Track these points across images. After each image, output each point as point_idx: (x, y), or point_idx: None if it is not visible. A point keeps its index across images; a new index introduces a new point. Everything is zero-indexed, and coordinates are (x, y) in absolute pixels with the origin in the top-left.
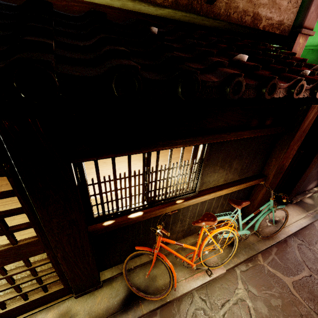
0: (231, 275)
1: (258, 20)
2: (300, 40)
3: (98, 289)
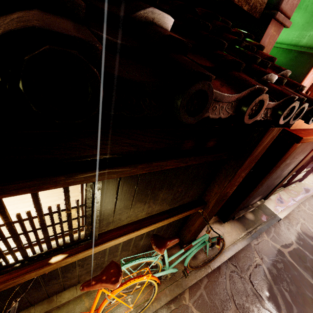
0: None
1: None
2: (272, 30)
3: None
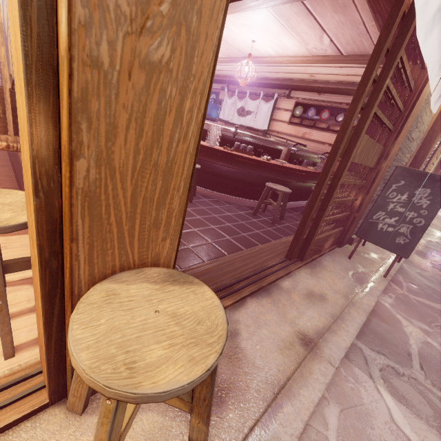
0: None
1: None
2: None
3: None
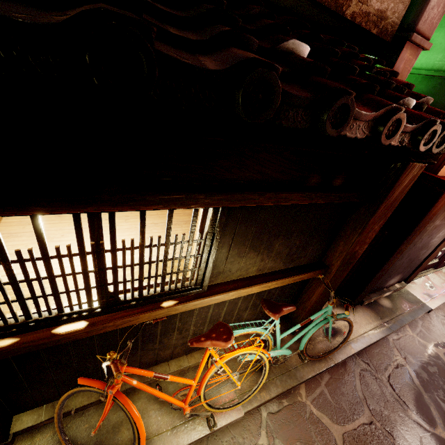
0: (253, 420)
1: None
2: (407, 53)
3: None
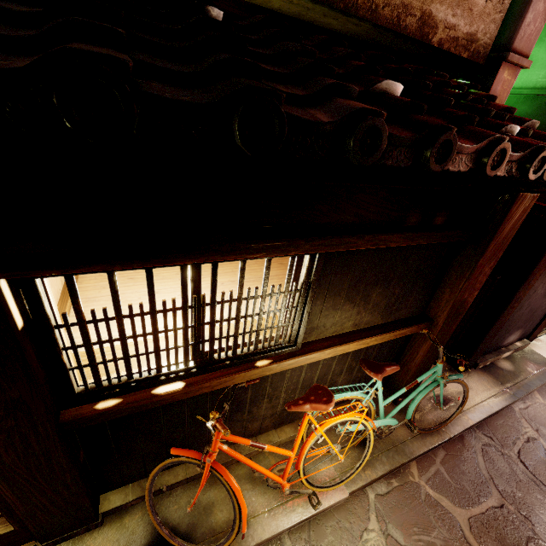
0: (359, 503)
1: (431, 26)
2: (505, 74)
3: (93, 530)
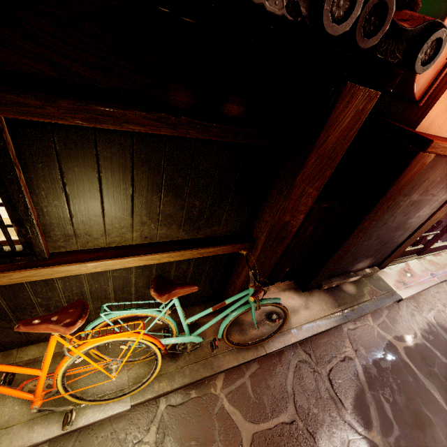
0: (145, 413)
1: None
2: None
3: None
